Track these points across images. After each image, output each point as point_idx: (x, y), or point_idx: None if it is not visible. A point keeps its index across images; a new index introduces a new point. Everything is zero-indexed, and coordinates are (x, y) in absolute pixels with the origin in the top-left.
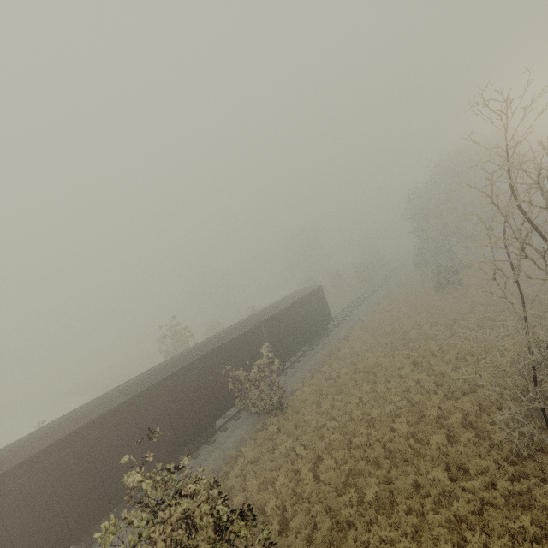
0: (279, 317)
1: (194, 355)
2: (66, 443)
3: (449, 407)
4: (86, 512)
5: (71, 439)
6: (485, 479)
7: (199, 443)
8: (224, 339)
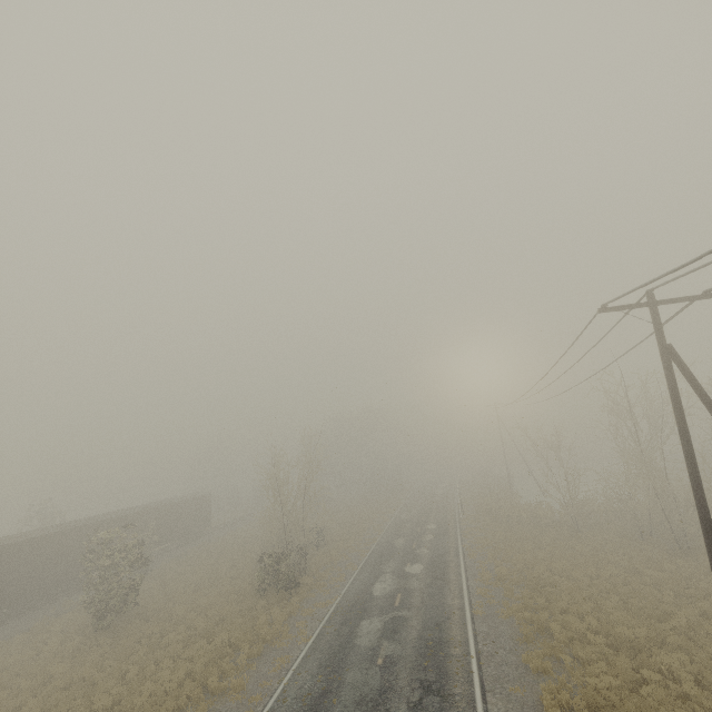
0: (168, 508)
1: (98, 519)
2: (11, 548)
3: (251, 562)
4: (2, 597)
5: (14, 546)
6: (245, 579)
7: (75, 587)
8: (122, 513)
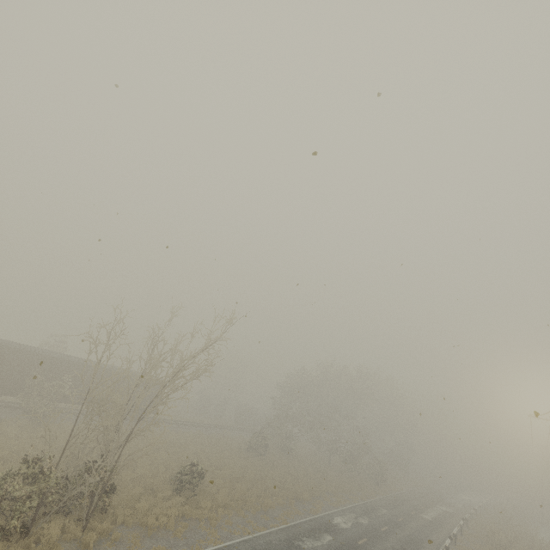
0: (110, 374)
1: (29, 349)
2: None
3: None
4: None
5: None
6: None
7: None
8: (57, 355)
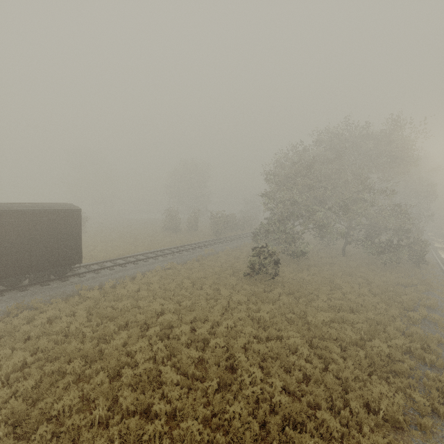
0: None
1: None
2: None
3: None
4: None
5: None
6: None
7: None
8: None
